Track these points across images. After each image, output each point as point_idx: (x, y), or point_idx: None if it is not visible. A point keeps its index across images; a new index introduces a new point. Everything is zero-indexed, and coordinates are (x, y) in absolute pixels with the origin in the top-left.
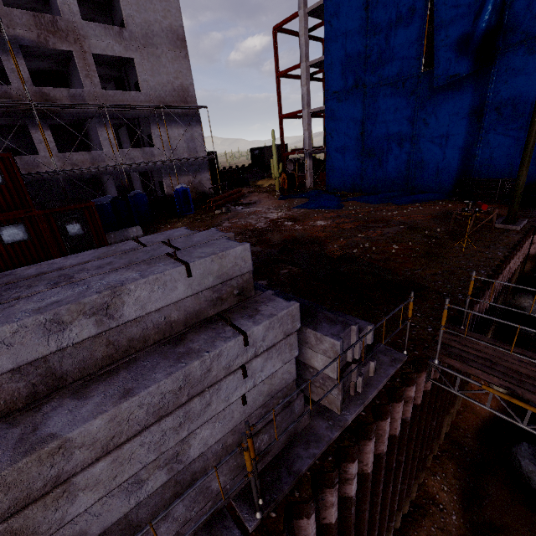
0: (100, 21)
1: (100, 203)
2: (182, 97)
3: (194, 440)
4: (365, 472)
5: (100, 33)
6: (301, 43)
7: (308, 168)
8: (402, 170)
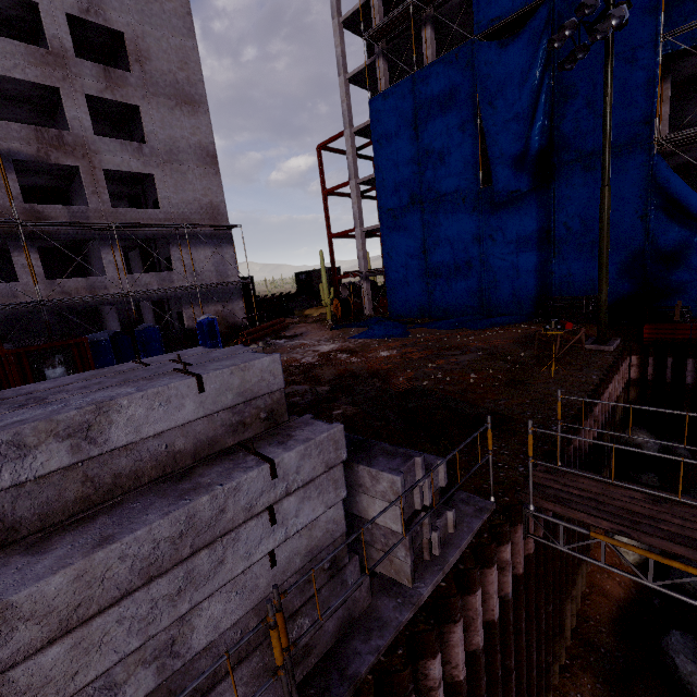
0: (117, 137)
1: (96, 339)
2: (210, 215)
3: (199, 620)
4: (456, 680)
5: (116, 148)
6: (349, 161)
7: (366, 293)
8: (474, 291)
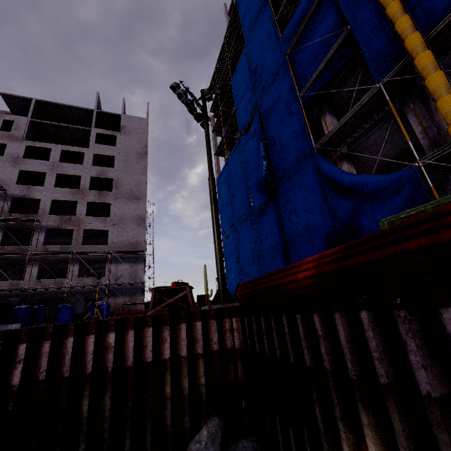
0: None
1: (19, 307)
2: (134, 247)
3: None
4: None
5: (93, 220)
6: None
7: None
8: None
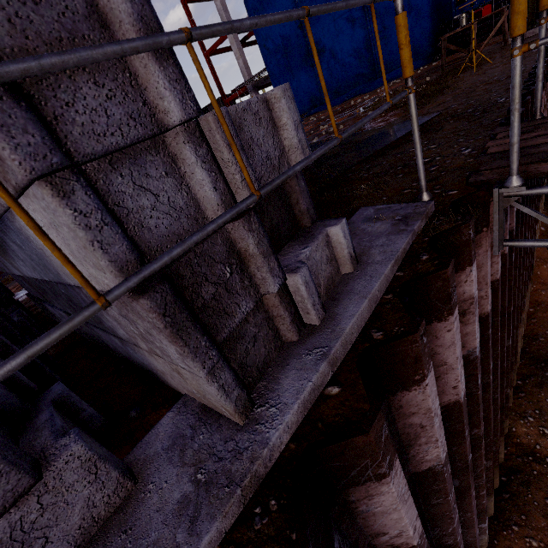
0: None
1: None
2: None
3: None
4: None
5: None
6: None
7: None
8: (363, 53)
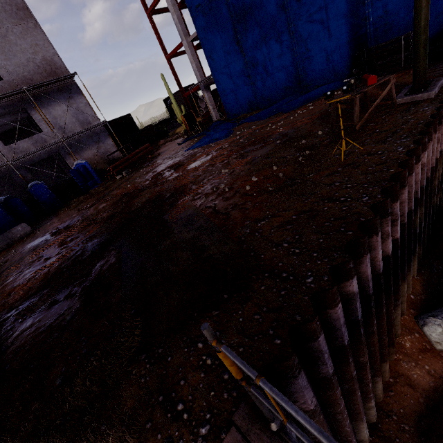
0: None
1: None
2: (50, 72)
3: None
4: None
5: None
6: None
7: (208, 101)
8: (290, 69)
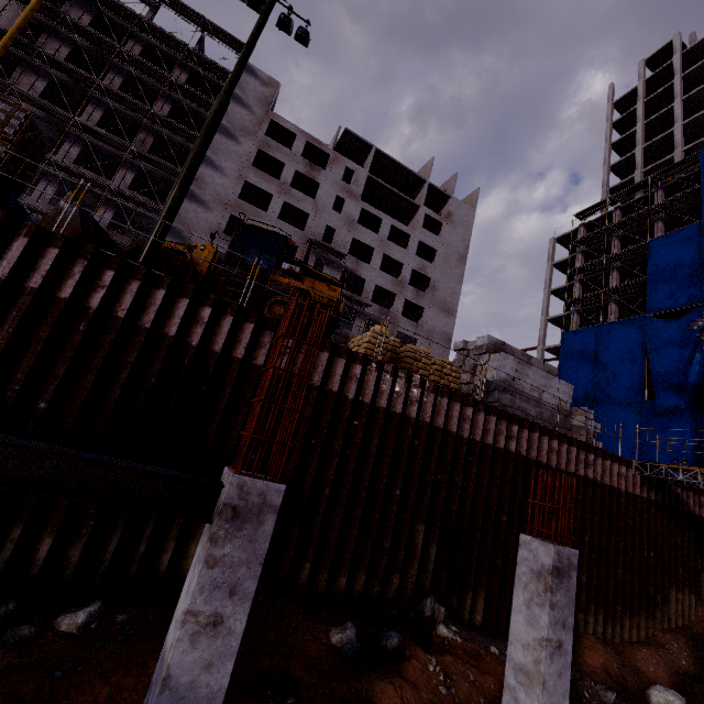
0: None
1: None
2: None
3: (544, 394)
4: (597, 480)
5: (407, 323)
6: None
7: None
8: None
